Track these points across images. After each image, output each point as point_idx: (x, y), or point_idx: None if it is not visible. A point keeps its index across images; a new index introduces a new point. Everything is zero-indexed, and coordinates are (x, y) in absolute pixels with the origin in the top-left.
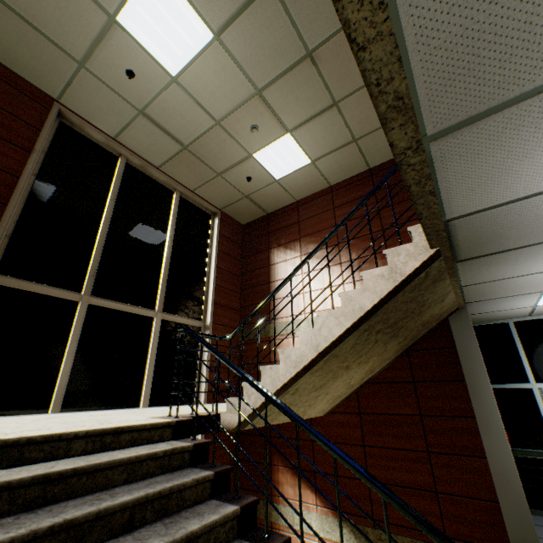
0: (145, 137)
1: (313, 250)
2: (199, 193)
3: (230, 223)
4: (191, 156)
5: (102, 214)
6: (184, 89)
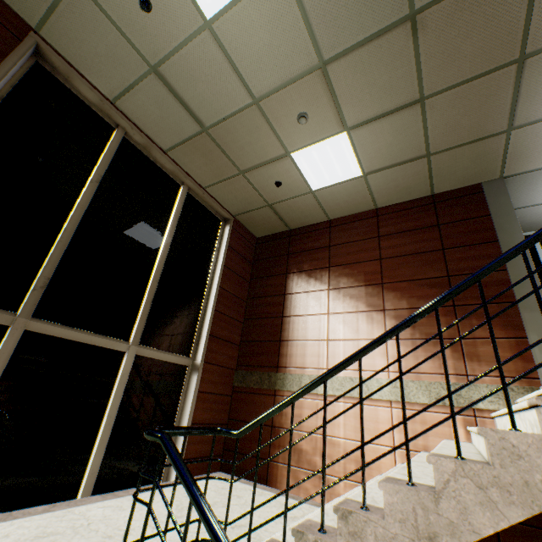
0: (154, 107)
1: (409, 318)
2: (212, 192)
3: (242, 234)
4: (210, 143)
5: (74, 199)
6: (219, 43)
